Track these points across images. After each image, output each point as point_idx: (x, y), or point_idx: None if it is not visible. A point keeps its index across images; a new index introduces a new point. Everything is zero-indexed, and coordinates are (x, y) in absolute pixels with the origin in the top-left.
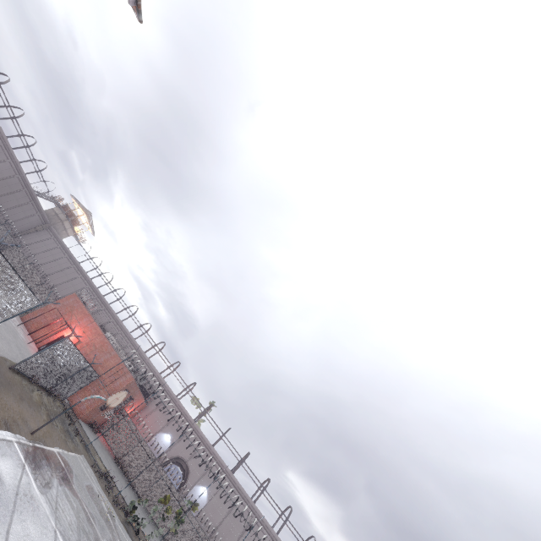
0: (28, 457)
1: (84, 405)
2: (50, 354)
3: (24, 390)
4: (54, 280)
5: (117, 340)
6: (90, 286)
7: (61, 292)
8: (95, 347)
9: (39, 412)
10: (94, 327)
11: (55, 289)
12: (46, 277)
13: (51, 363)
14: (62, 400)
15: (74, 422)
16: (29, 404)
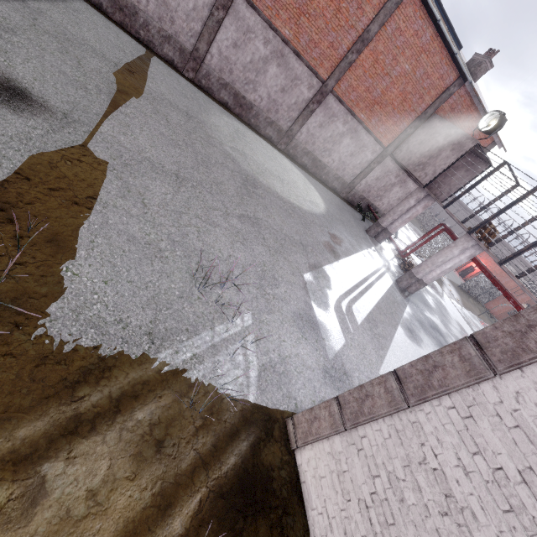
0: (481, 323)
1: (495, 309)
2: (474, 281)
3: (466, 297)
4: (450, 222)
5: (512, 264)
6: (478, 222)
7: (457, 230)
8: (495, 273)
9: (475, 308)
10: (492, 259)
11: (455, 231)
12: (444, 221)
13: (475, 285)
14: (481, 304)
15: (492, 317)
16: (471, 303)
